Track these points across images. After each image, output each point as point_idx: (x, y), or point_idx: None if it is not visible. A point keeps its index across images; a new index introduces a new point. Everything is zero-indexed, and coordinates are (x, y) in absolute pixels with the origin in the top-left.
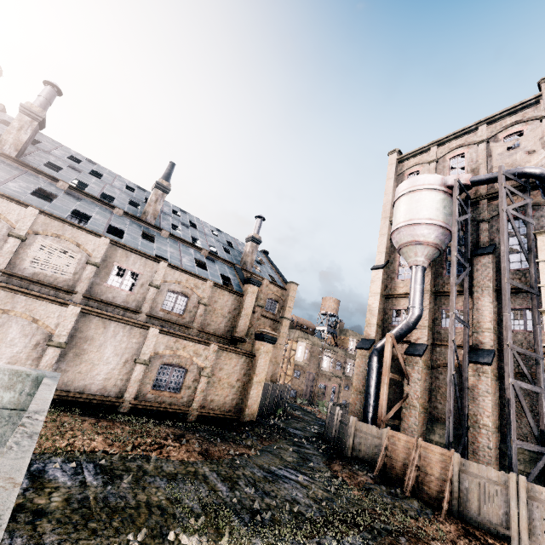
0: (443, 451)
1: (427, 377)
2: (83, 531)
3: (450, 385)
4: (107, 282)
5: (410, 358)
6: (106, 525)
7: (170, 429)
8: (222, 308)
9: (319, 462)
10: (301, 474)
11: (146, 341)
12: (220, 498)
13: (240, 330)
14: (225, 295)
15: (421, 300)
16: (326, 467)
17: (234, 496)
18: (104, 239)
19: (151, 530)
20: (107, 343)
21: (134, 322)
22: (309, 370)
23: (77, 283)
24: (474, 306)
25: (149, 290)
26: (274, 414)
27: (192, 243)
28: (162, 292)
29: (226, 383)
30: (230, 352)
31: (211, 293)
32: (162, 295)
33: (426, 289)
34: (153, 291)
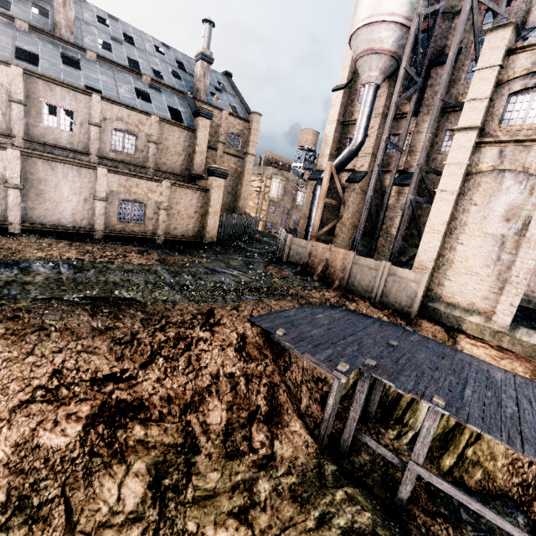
0: (345, 252)
1: (361, 201)
2: (56, 290)
3: (367, 204)
4: (43, 122)
5: (349, 186)
6: (73, 288)
7: (136, 248)
8: (175, 146)
9: (259, 266)
10: (238, 271)
11: (98, 181)
12: (162, 280)
13: (197, 168)
14: (175, 132)
15: (367, 125)
16: (263, 268)
17: (174, 279)
18: (15, 69)
19: (104, 290)
20: (61, 184)
21: (78, 163)
22: (284, 205)
23: (11, 125)
24: (416, 128)
25: (91, 130)
26: (242, 240)
27: (129, 68)
28: (105, 131)
29: (185, 215)
30: (183, 188)
31: (159, 130)
32: (107, 135)
33: (378, 113)
34: (96, 131)
